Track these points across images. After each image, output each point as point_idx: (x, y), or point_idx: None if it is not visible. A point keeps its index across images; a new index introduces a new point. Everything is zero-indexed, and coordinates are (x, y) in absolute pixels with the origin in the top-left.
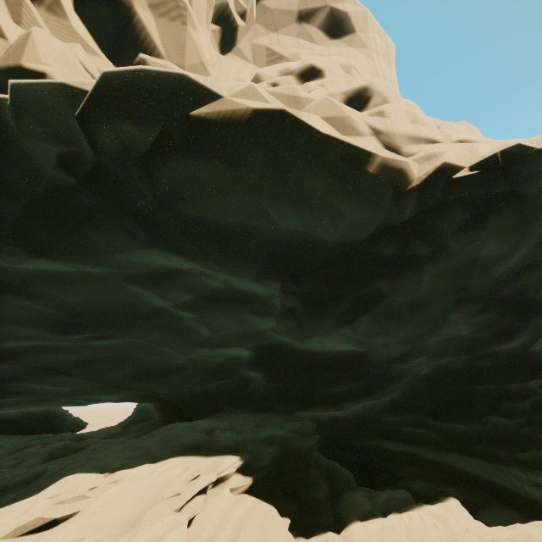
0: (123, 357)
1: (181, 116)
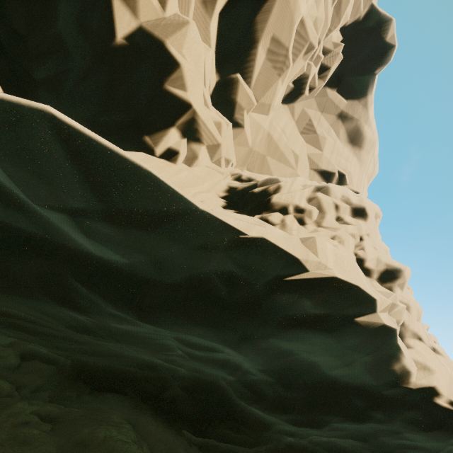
0: (93, 344)
1: (348, 316)
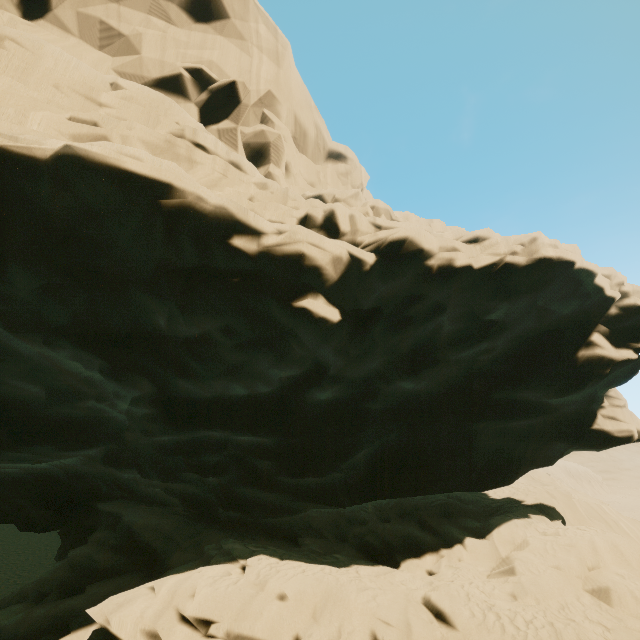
0: None
1: None
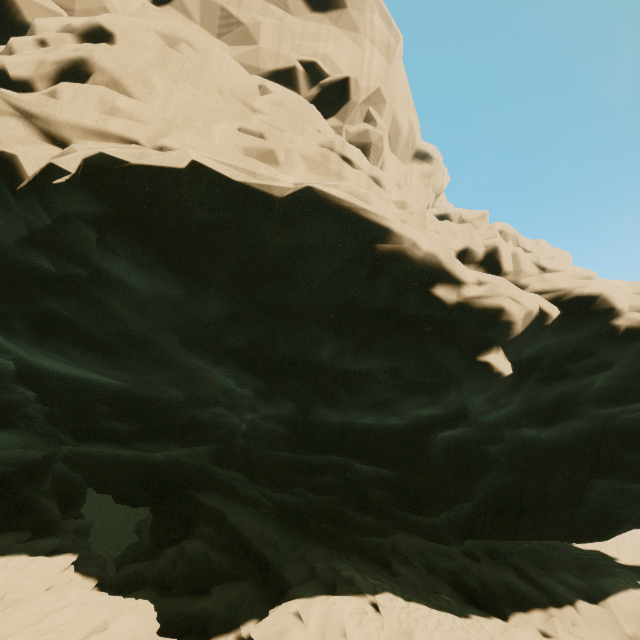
0: None
1: None
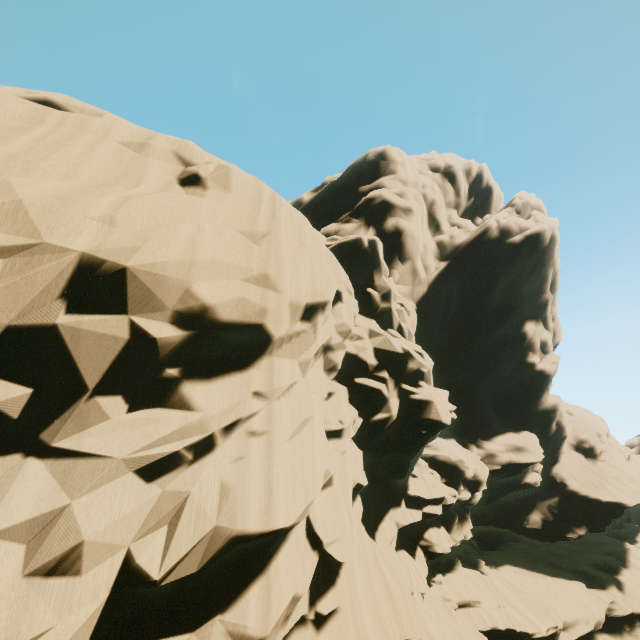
0: None
1: None
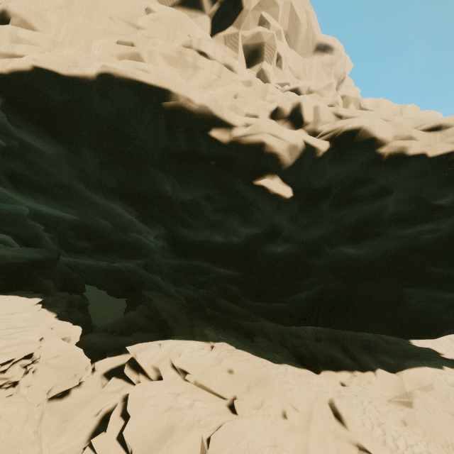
0: None
1: None
